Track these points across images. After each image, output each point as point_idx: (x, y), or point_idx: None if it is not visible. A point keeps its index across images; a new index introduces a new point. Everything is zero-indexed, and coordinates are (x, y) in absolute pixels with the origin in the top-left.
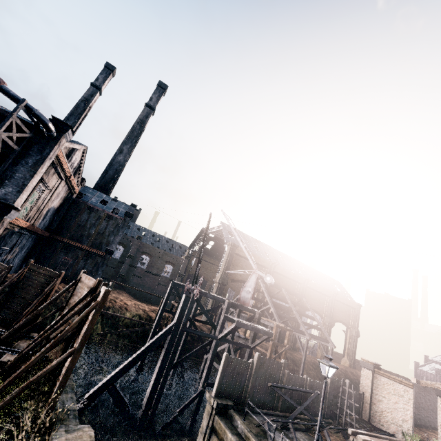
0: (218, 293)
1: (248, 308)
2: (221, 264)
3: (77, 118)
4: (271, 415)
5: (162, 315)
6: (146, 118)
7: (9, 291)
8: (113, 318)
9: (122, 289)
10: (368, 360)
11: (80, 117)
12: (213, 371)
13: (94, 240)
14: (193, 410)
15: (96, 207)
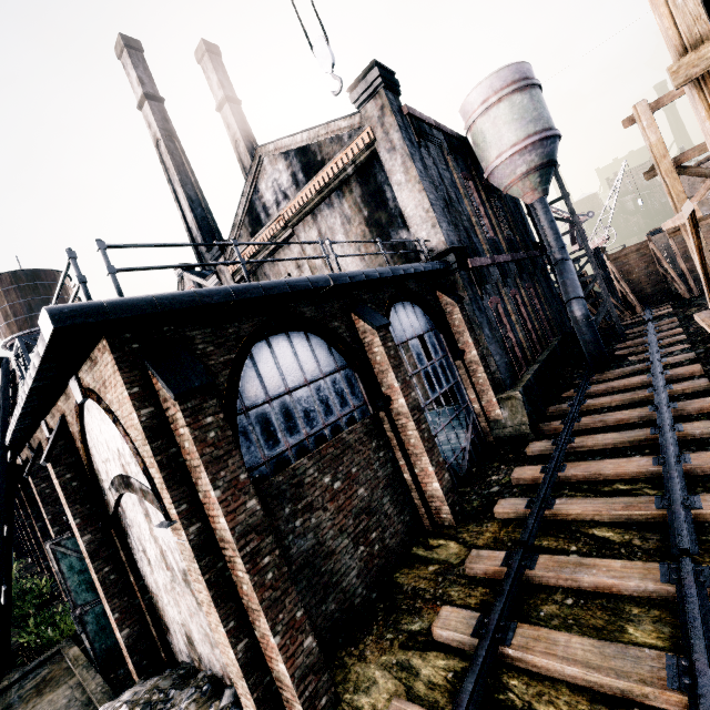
0: None
1: None
2: None
3: (191, 174)
4: None
5: None
6: (245, 125)
7: None
8: None
9: None
10: (655, 228)
11: (191, 170)
12: None
13: None
14: None
15: None
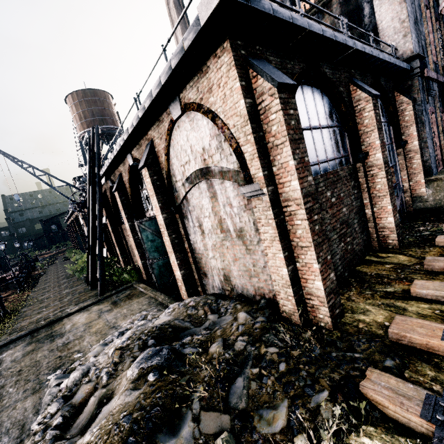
0: None
1: None
2: None
3: (188, 26)
4: None
5: None
6: None
7: None
8: None
9: None
10: None
11: (188, 22)
12: None
13: None
14: None
15: None
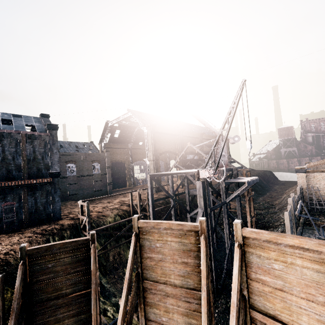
0: (156, 167)
1: (229, 168)
2: (147, 145)
3: None
4: (302, 232)
5: (154, 206)
6: None
7: (22, 308)
8: (100, 230)
9: (65, 200)
10: (301, 167)
11: None
12: (187, 221)
13: (29, 170)
14: (229, 257)
15: (3, 130)
